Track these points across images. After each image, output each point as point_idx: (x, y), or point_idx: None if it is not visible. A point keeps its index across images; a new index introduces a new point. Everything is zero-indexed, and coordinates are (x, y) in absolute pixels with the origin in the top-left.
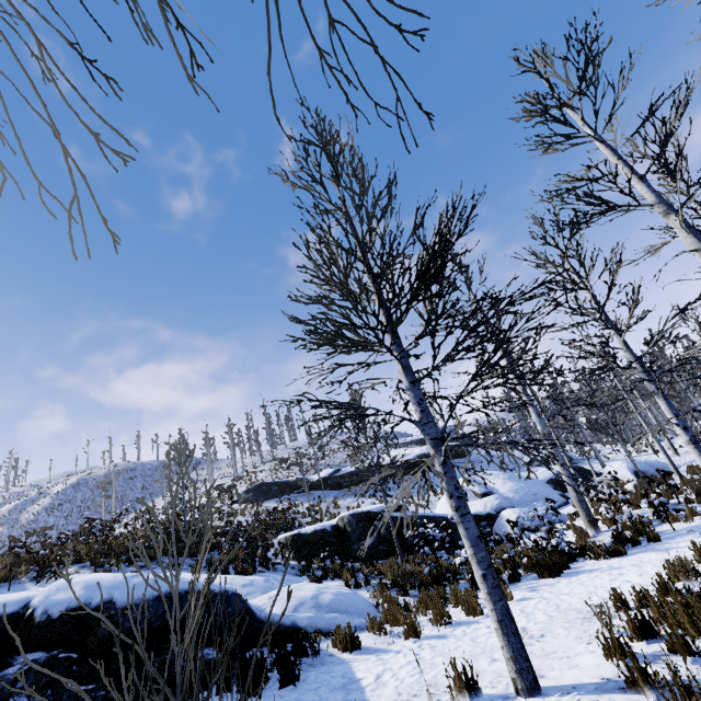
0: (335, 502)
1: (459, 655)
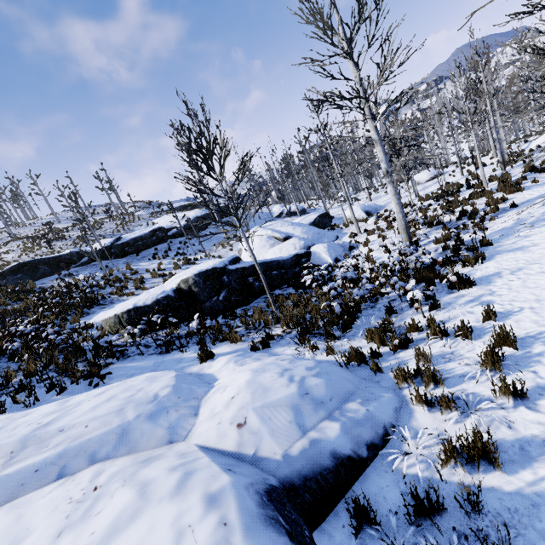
0: (130, 268)
1: None
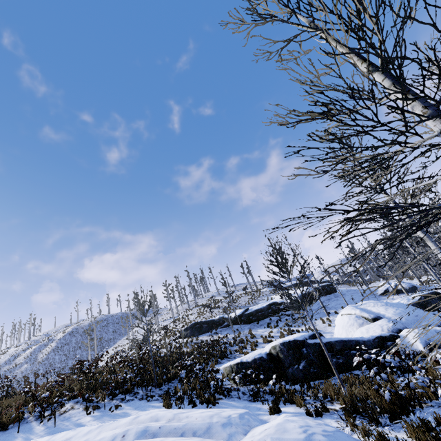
0: (251, 332)
1: None
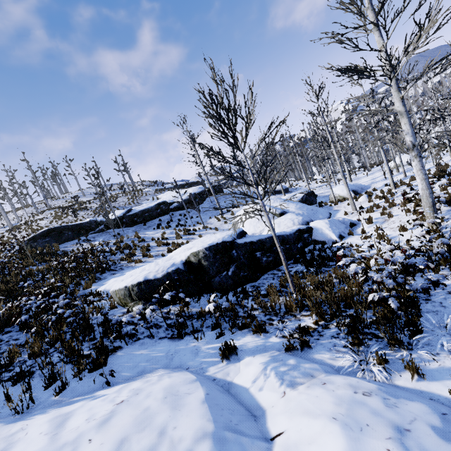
0: (138, 236)
1: None
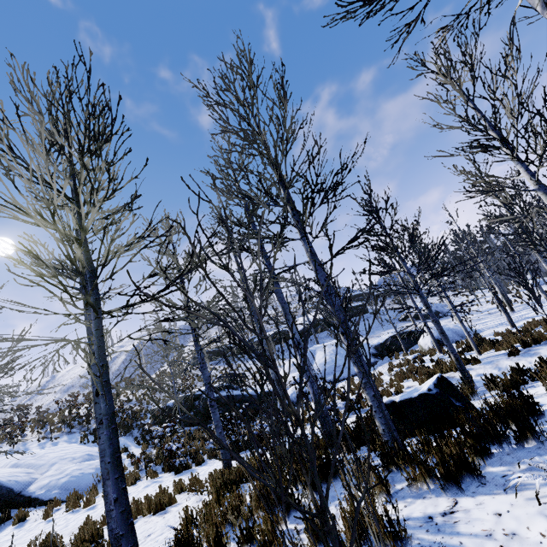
0: (238, 365)
1: (17, 542)
